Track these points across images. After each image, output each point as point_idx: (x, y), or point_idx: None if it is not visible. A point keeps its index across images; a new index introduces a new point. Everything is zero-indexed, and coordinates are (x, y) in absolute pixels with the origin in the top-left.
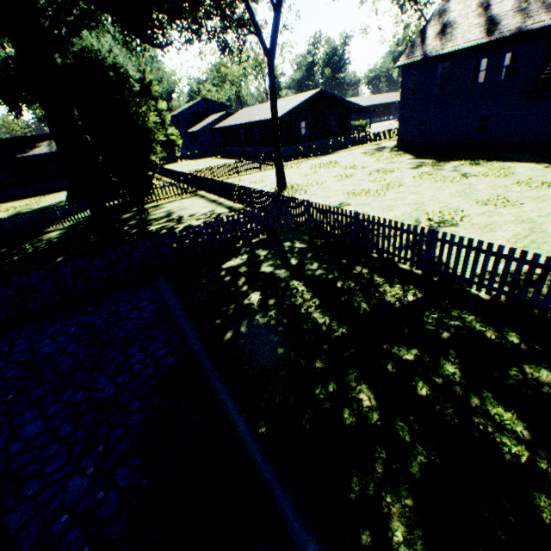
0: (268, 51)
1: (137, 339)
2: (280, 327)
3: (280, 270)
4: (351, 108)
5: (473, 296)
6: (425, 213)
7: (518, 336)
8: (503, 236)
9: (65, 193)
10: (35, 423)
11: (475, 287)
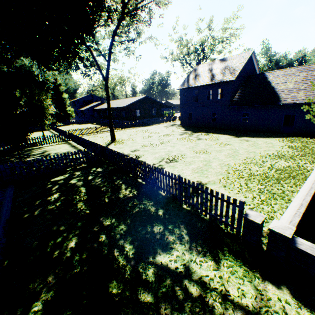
0: (105, 78)
1: None
2: (57, 211)
3: (80, 182)
4: (162, 105)
5: (159, 194)
6: (168, 156)
7: (164, 211)
8: (192, 167)
9: None
10: None
11: (160, 189)
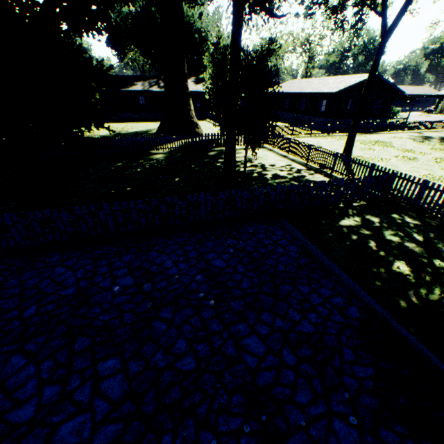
0: (385, 31)
1: (301, 278)
2: None
3: (409, 243)
4: (399, 94)
5: None
6: None
7: None
8: None
9: (147, 123)
10: (253, 339)
11: None
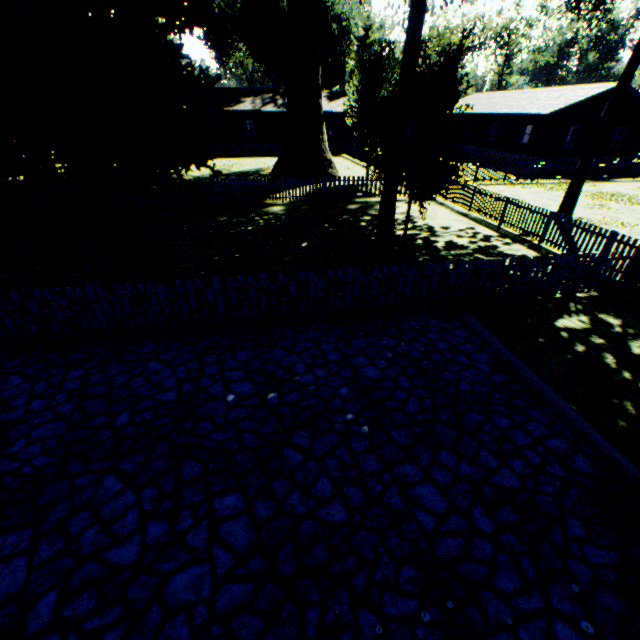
0: None
1: (496, 404)
2: None
3: None
4: None
5: None
6: None
7: None
8: None
9: (257, 159)
10: (428, 488)
11: None
